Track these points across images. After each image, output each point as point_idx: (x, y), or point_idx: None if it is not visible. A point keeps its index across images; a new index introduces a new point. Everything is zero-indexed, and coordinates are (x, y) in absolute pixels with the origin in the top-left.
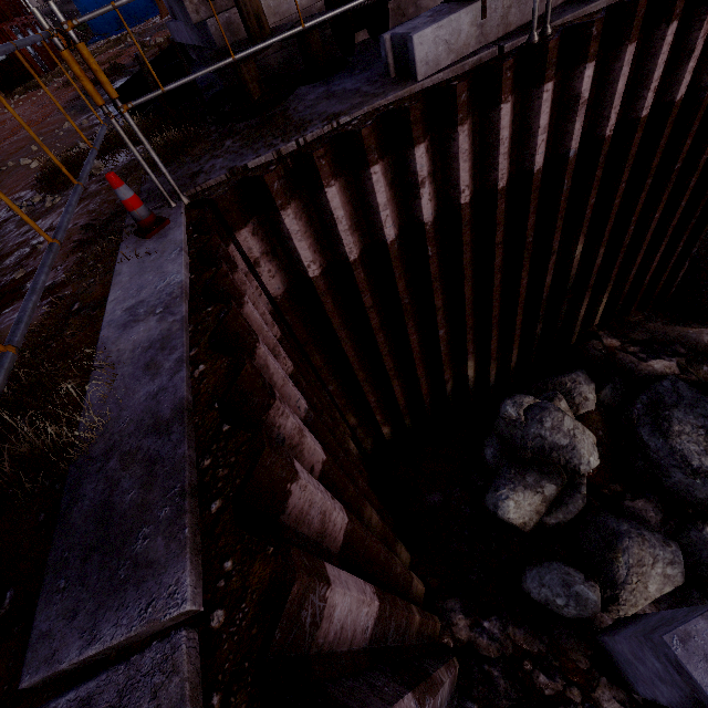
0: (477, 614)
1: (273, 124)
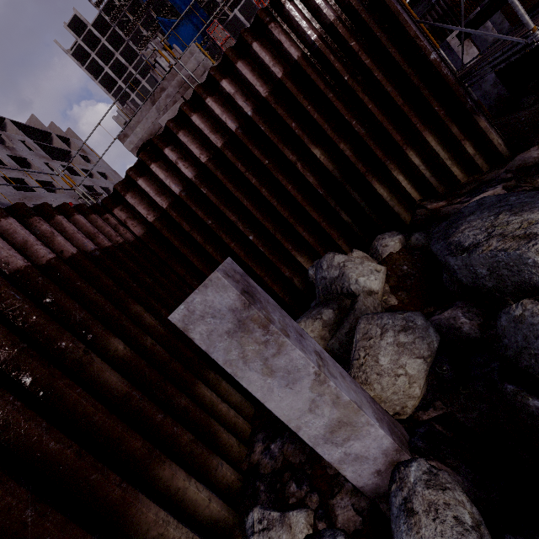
0: (270, 439)
1: None
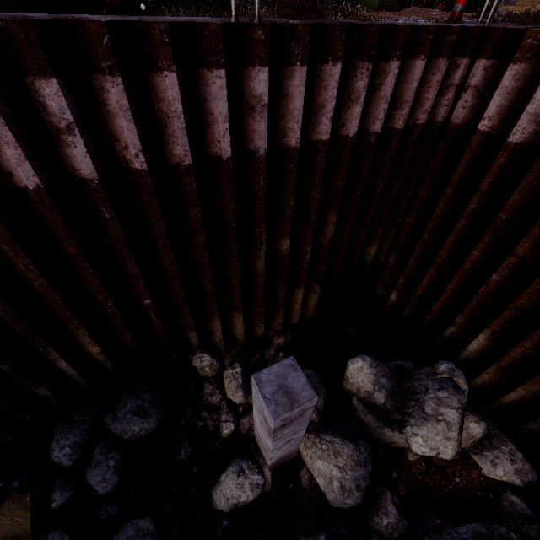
0: (286, 349)
1: None
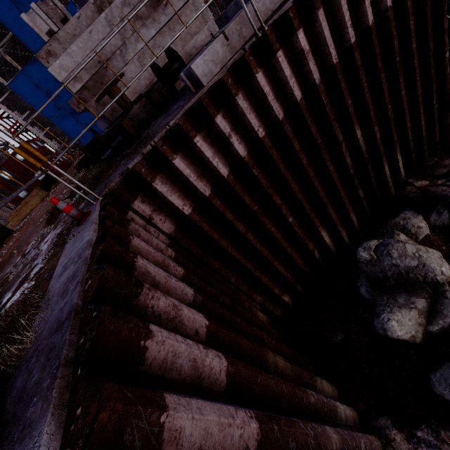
0: (408, 426)
1: (142, 143)
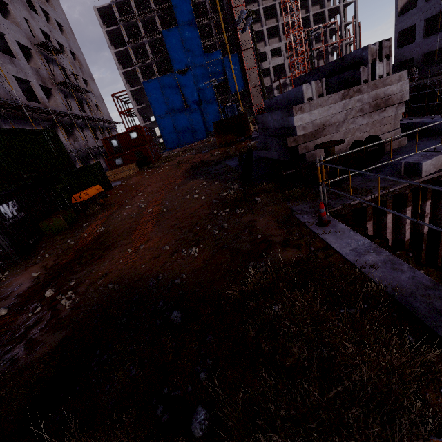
0: None
1: (346, 189)
